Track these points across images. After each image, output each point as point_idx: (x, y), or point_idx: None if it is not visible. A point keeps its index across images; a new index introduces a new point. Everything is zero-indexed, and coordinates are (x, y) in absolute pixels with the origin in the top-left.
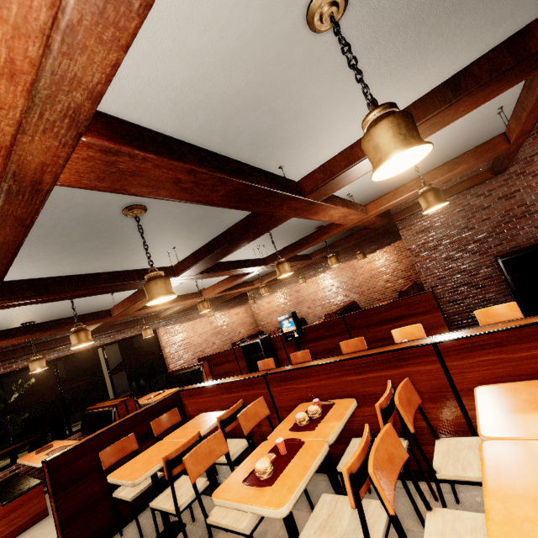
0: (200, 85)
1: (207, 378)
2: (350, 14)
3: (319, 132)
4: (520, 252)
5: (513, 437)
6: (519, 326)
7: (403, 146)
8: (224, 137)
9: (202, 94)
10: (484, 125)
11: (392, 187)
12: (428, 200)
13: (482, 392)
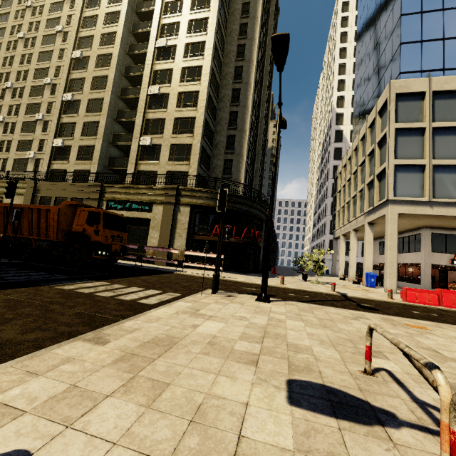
0: None
1: None
2: None
3: None
4: None
5: None
6: None
7: None
8: None
9: None
10: None
11: None
12: None
13: None
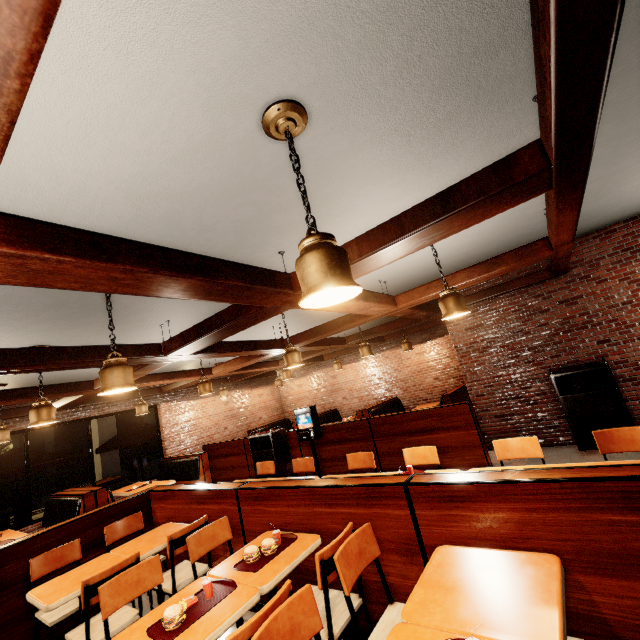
0: (154, 178)
1: (204, 473)
2: (316, 126)
3: (318, 223)
4: (576, 369)
5: (429, 624)
6: (489, 481)
7: (321, 285)
8: (199, 223)
9: (159, 186)
10: (533, 223)
11: (437, 275)
12: (447, 306)
13: (440, 555)
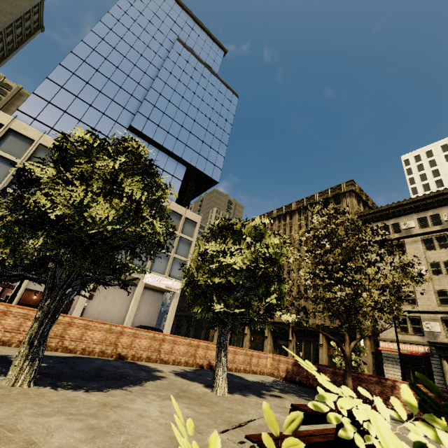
0: None
1: None
2: None
3: None
4: None
5: None
6: None
7: None
8: None
9: None
10: None
11: None
12: None
13: None
